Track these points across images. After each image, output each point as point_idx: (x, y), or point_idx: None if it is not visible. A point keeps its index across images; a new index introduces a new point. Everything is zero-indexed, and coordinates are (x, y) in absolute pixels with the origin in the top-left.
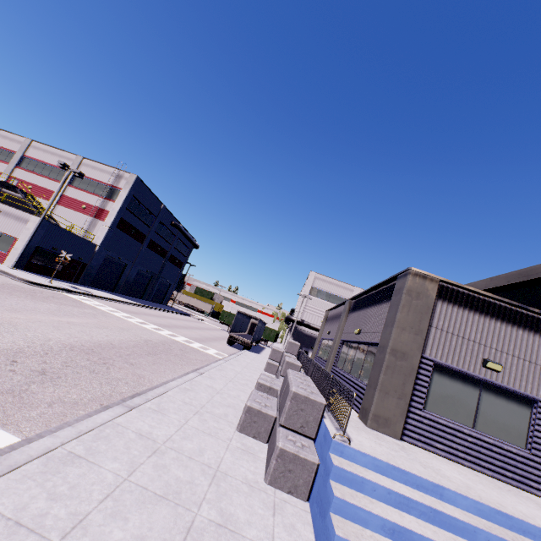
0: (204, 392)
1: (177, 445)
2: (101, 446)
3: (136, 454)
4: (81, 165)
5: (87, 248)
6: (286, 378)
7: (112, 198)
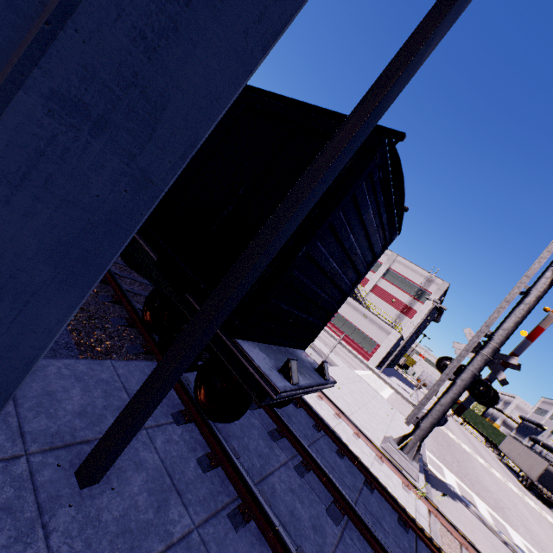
0: None
1: None
2: None
3: None
4: (394, 261)
5: (398, 343)
6: None
7: (419, 298)
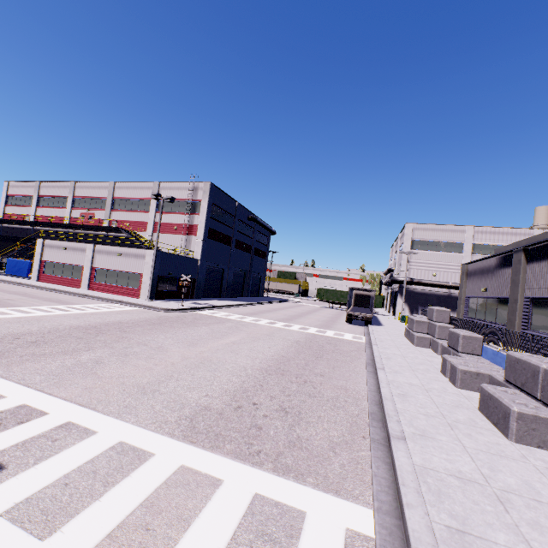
0: (417, 394)
1: (500, 483)
2: (455, 508)
3: (492, 510)
4: (160, 190)
5: (192, 264)
6: (531, 366)
7: (195, 212)
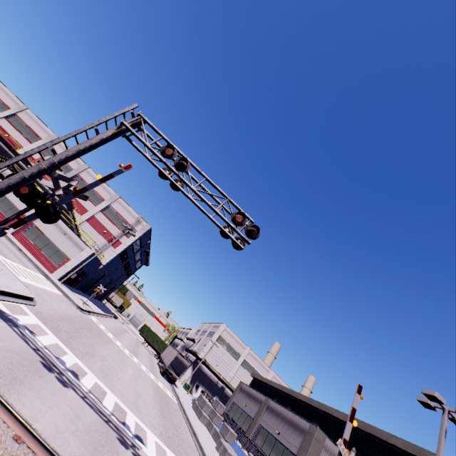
0: None
1: None
2: None
3: None
4: (116, 201)
5: (97, 266)
6: None
7: (127, 233)
